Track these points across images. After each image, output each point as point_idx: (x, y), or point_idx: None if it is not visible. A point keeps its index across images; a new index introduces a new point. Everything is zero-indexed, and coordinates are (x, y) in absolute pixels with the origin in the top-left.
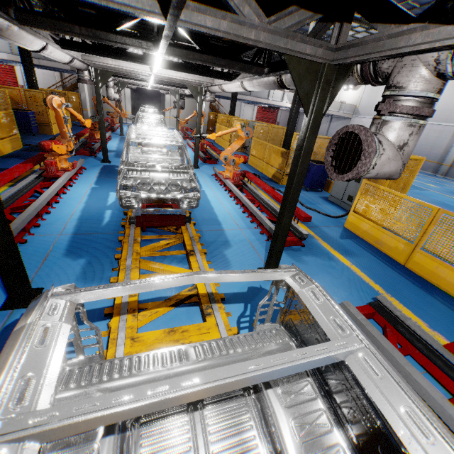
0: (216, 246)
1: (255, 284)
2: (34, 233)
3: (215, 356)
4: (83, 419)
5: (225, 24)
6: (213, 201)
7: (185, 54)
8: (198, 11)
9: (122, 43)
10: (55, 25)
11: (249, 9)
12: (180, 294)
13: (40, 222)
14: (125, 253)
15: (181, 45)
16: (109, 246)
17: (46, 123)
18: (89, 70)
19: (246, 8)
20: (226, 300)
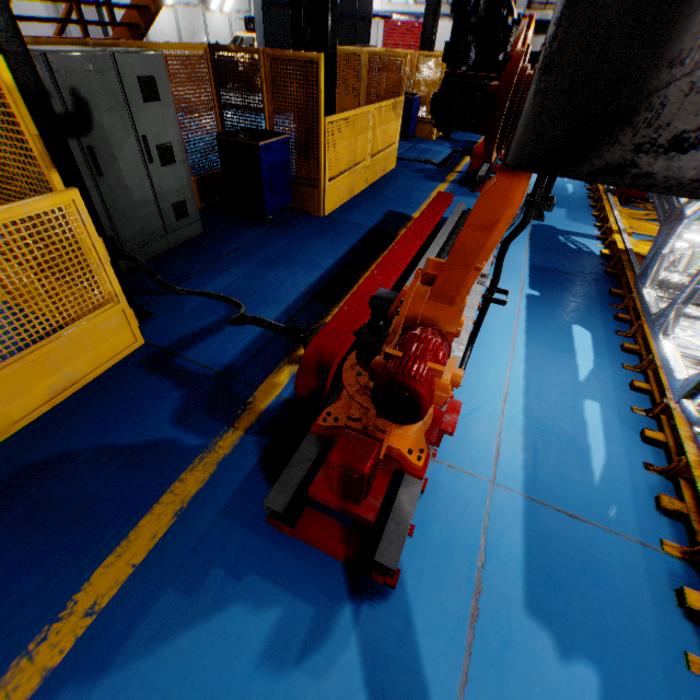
0: None
1: None
2: None
3: None
4: None
5: None
6: None
7: None
8: None
9: None
10: None
11: None
12: None
13: None
14: (608, 209)
15: None
16: (582, 207)
17: None
18: None
19: None
20: None
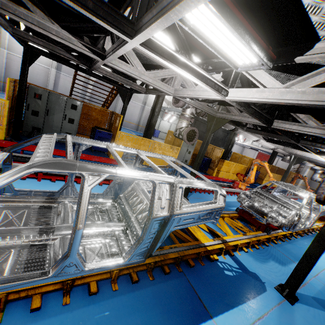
0: (270, 255)
1: (263, 278)
2: (205, 193)
3: (187, 201)
4: (164, 158)
5: (295, 126)
6: (320, 257)
7: (313, 144)
8: (282, 123)
9: (278, 138)
10: (256, 131)
11: (311, 121)
12: (216, 231)
13: (211, 193)
14: None
15: (312, 140)
16: None
17: (262, 178)
18: (291, 156)
19: (309, 121)
20: (232, 257)
